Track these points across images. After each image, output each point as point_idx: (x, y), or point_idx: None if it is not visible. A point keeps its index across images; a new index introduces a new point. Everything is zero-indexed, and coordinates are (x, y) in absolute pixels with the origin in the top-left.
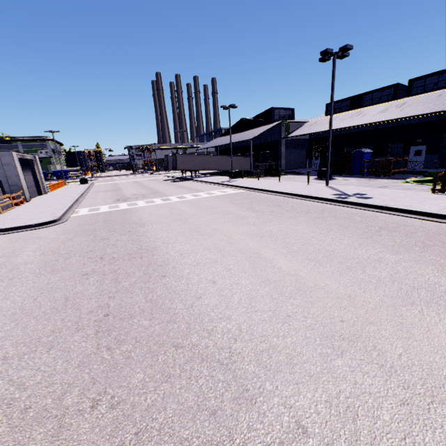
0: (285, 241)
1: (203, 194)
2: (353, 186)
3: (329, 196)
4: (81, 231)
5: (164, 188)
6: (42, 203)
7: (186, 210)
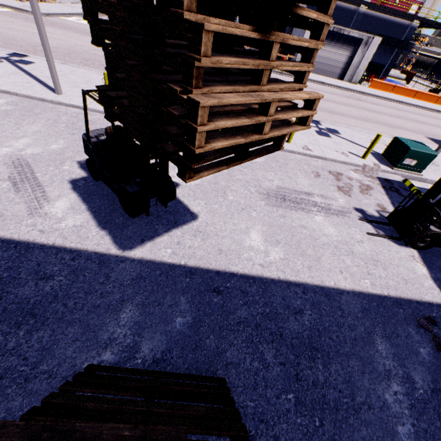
0: None
1: None
2: None
3: (36, 60)
4: None
5: (330, 104)
6: None
7: None
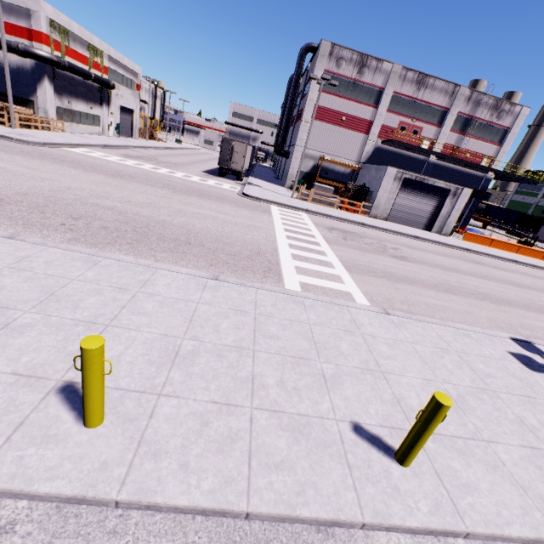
0: (14, 174)
1: (306, 253)
2: None
3: None
4: (205, 191)
5: (468, 280)
6: (354, 216)
7: (200, 210)
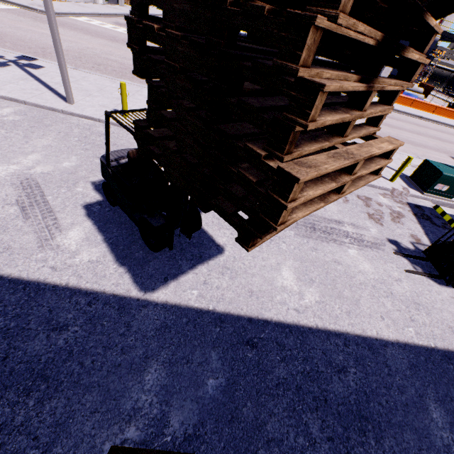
0: None
1: None
2: (4, 111)
3: (45, 64)
4: None
5: None
6: None
7: None
